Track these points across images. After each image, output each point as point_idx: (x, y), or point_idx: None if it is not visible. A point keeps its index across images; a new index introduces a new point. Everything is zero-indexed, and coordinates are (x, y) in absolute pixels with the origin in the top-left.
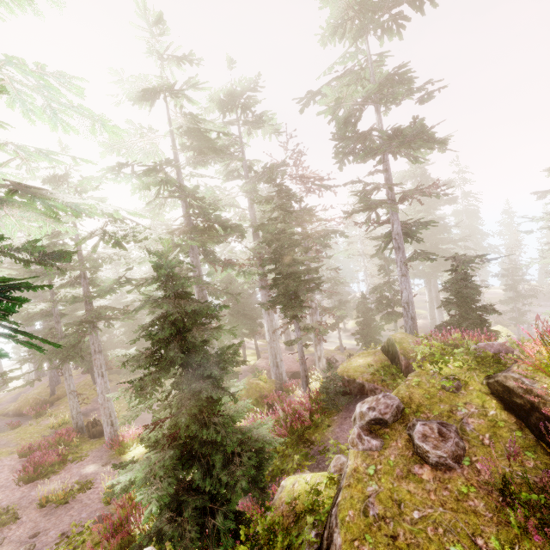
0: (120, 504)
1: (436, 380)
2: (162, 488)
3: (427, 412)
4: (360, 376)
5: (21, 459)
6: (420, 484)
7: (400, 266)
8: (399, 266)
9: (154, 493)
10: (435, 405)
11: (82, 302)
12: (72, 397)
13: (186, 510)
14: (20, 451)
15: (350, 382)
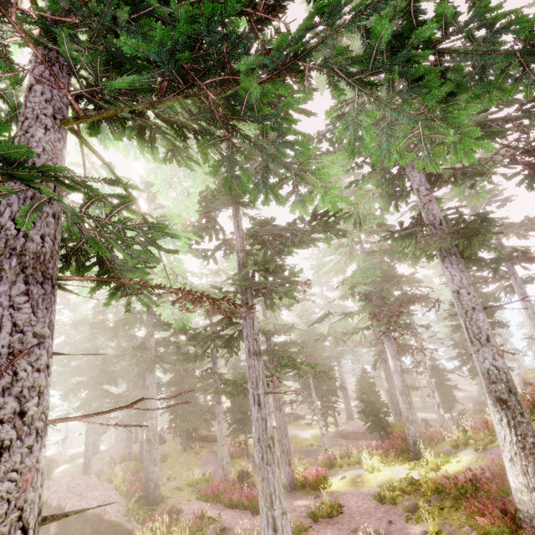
0: (409, 501)
1: None
2: None
3: None
4: None
5: (207, 503)
6: None
7: (529, 307)
8: (528, 307)
9: None
10: None
11: (285, 332)
12: (223, 443)
13: None
14: (210, 492)
15: None
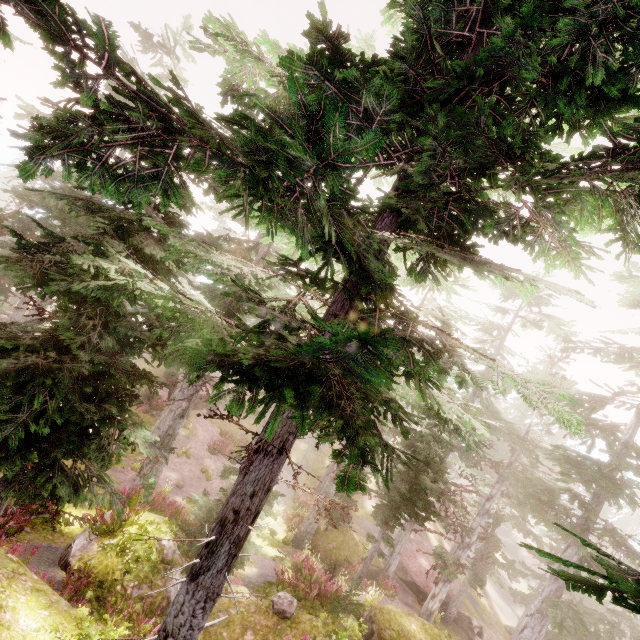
0: None
1: (323, 637)
2: (201, 516)
3: (291, 634)
4: (380, 626)
5: (219, 435)
6: (241, 634)
7: (543, 597)
8: (542, 596)
9: (197, 514)
10: (300, 639)
11: None
12: (262, 424)
13: (202, 536)
14: (222, 431)
15: (370, 619)
